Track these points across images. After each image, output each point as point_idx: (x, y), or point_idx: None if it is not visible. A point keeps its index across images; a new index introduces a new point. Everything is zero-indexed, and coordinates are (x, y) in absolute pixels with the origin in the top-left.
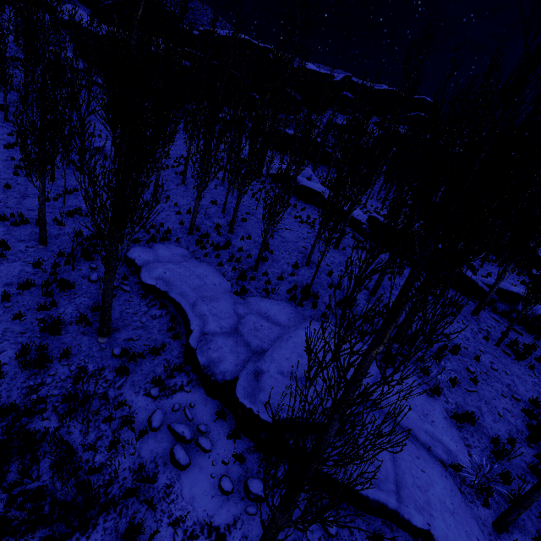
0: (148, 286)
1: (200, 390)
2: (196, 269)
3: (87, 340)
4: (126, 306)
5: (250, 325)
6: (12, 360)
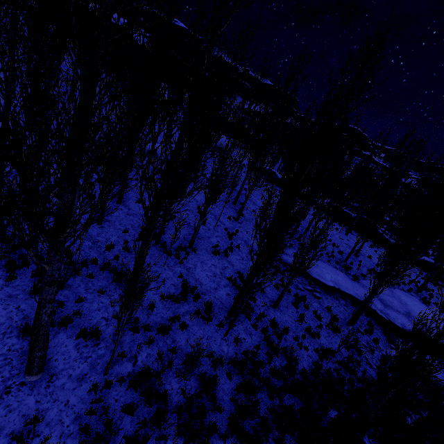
0: (332, 287)
1: (399, 339)
2: (328, 268)
3: (346, 329)
4: (330, 302)
5: (387, 300)
6: (346, 352)
